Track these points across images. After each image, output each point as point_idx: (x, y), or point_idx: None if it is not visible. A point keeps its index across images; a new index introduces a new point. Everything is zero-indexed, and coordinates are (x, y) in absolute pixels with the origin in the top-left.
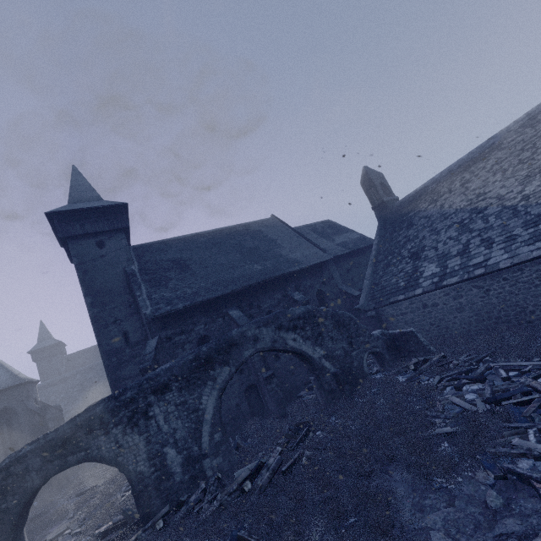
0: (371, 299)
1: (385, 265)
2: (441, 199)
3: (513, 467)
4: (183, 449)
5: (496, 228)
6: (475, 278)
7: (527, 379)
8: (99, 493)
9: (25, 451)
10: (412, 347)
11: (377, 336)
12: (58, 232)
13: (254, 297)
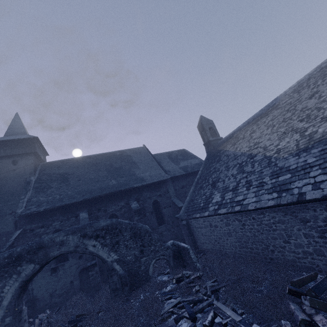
0: (186, 211)
1: (199, 187)
2: (237, 143)
3: None
4: None
5: (256, 173)
6: (235, 213)
7: None
8: None
9: None
10: (188, 260)
11: (167, 246)
12: None
13: (103, 204)
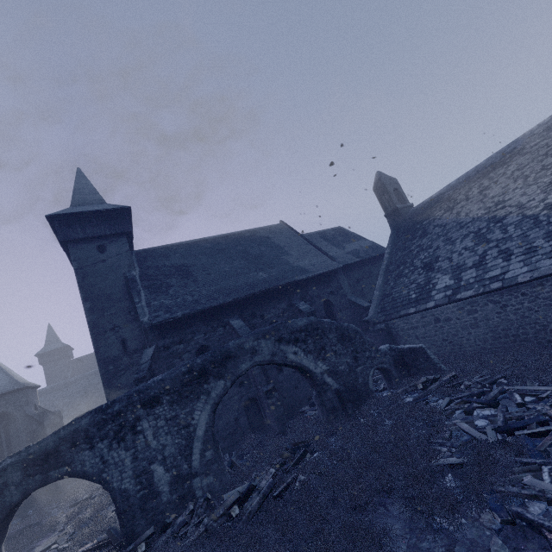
0: (381, 311)
1: (396, 276)
2: (457, 207)
3: (523, 511)
4: (171, 466)
5: (515, 239)
6: (491, 292)
7: (544, 407)
8: (91, 505)
9: (5, 464)
10: (422, 365)
11: (384, 351)
12: (59, 235)
13: (258, 307)
